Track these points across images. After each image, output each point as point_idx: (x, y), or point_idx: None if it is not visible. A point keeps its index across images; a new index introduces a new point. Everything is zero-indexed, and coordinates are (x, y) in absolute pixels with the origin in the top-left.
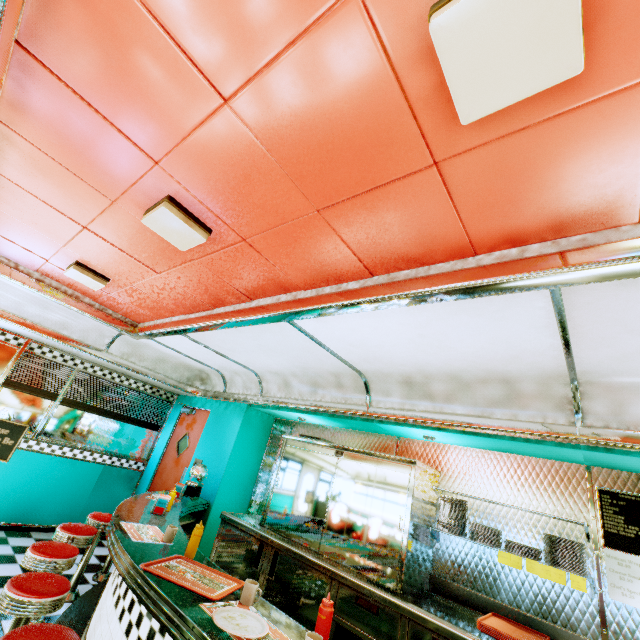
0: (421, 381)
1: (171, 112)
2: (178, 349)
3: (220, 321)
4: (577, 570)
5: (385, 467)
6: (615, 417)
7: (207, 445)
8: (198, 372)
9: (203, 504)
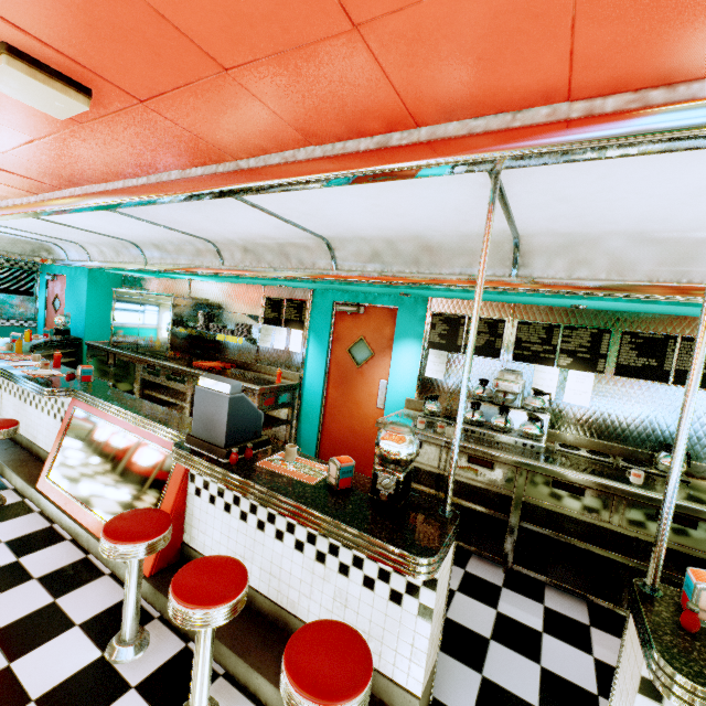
0: (161, 245)
1: None
2: None
3: None
4: (241, 336)
5: (161, 301)
6: (233, 260)
7: (71, 302)
8: (39, 245)
9: (75, 340)
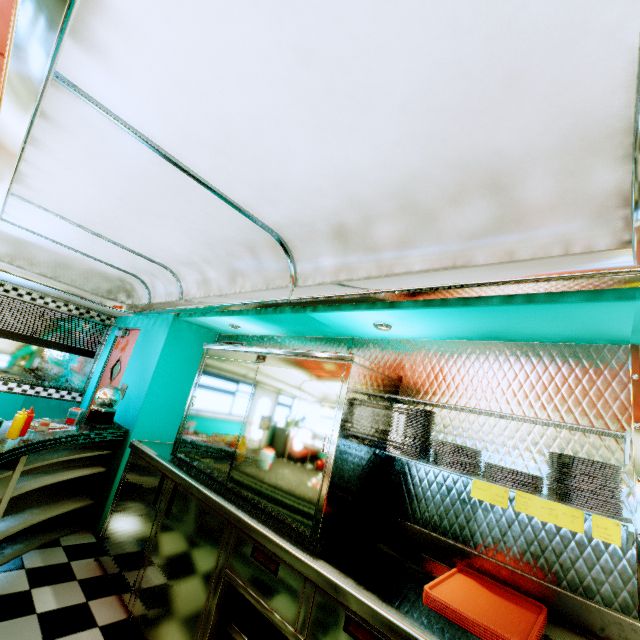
0: (359, 228)
1: None
2: (63, 242)
3: None
4: (606, 509)
5: (313, 369)
6: None
7: (134, 367)
8: (120, 283)
9: (117, 433)
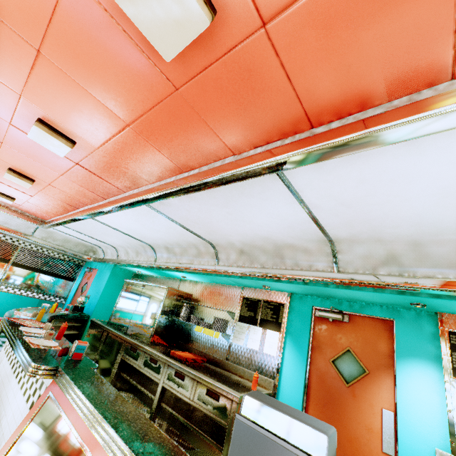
0: (171, 248)
1: None
2: (71, 234)
3: (66, 219)
4: (218, 330)
5: (158, 291)
6: (227, 261)
7: (94, 287)
8: (91, 247)
9: (85, 316)
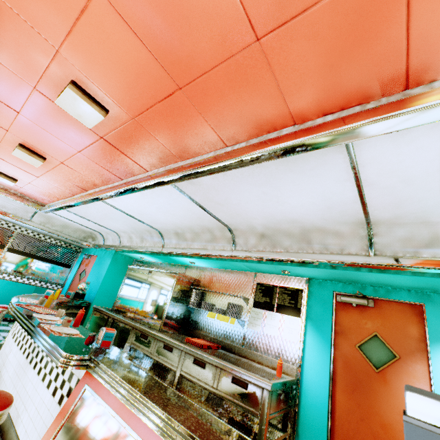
0: (181, 233)
1: (2, 114)
2: (71, 219)
3: (73, 202)
4: (234, 316)
5: (166, 277)
6: (245, 245)
7: (93, 274)
8: (90, 234)
9: (86, 303)
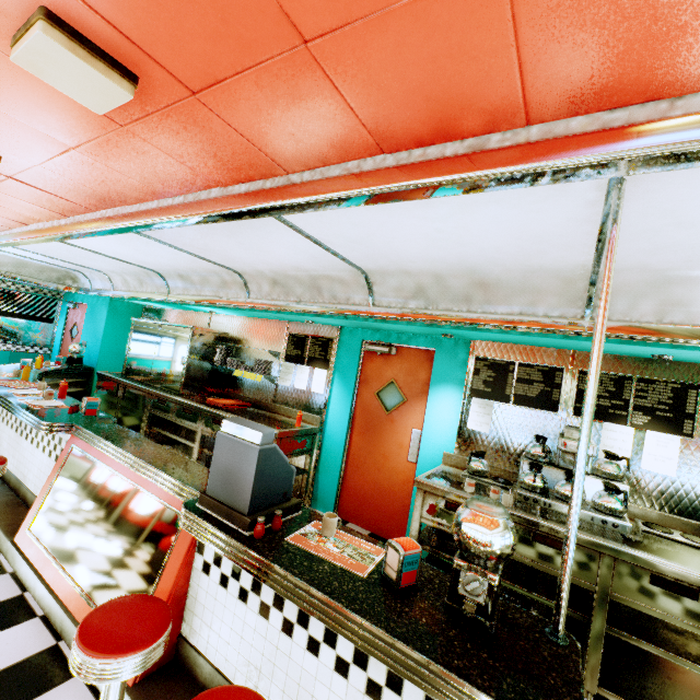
0: (186, 275)
1: None
2: (26, 256)
3: (13, 241)
4: (260, 373)
5: (180, 332)
6: (260, 293)
7: (88, 330)
8: (66, 273)
9: (87, 369)
